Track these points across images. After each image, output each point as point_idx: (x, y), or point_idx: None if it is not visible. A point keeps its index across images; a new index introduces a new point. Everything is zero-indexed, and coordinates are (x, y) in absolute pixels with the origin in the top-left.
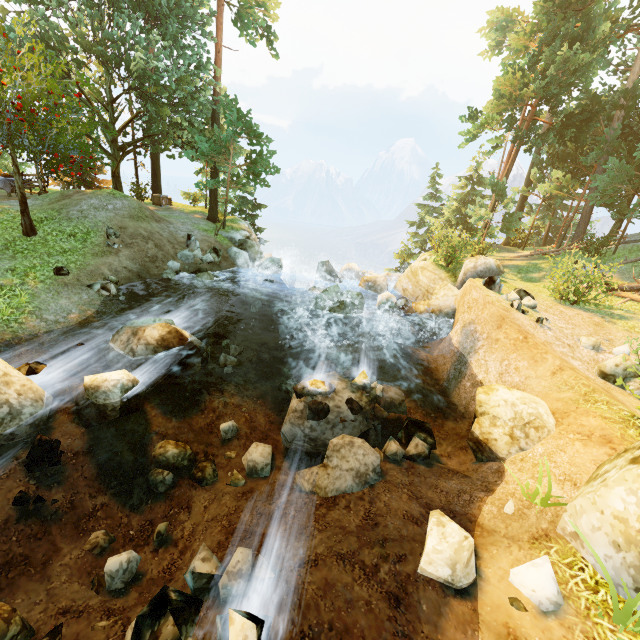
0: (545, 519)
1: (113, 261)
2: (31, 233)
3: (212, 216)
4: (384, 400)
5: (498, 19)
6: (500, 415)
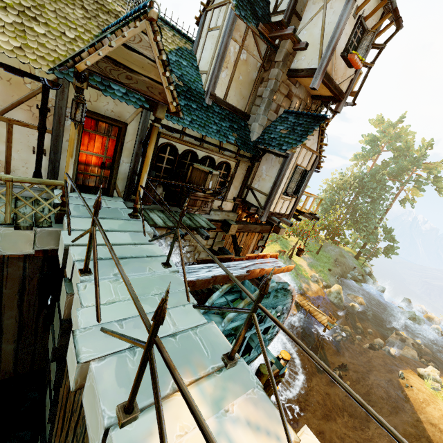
0: None
1: (337, 270)
2: (318, 254)
3: (357, 257)
4: (424, 350)
5: None
6: None
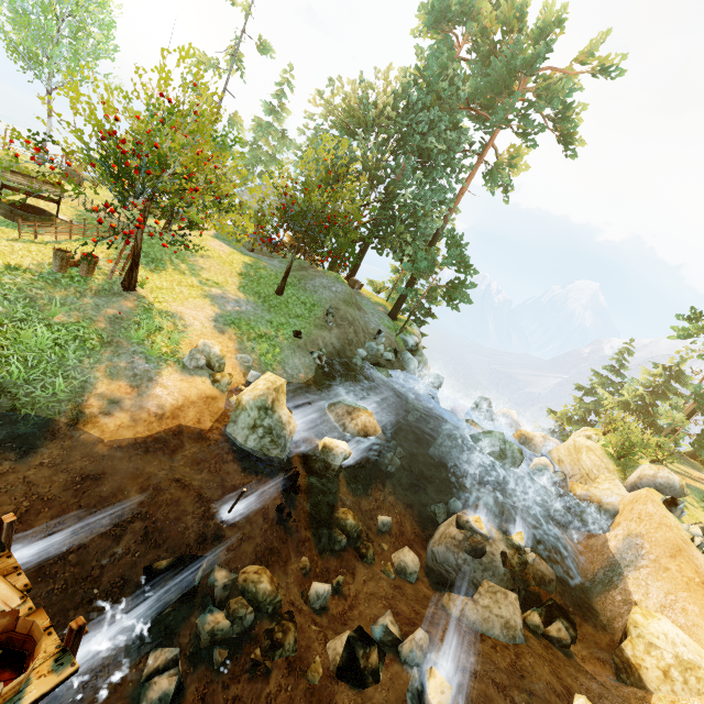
0: None
1: (326, 336)
2: (280, 293)
3: (393, 313)
4: (534, 569)
5: None
6: (657, 646)
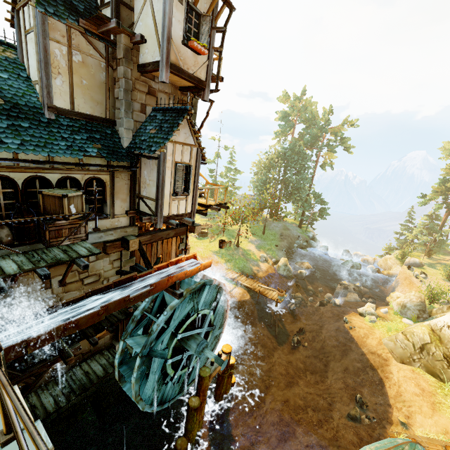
0: (391, 308)
1: (283, 243)
2: (264, 234)
3: (300, 226)
4: (363, 290)
5: (447, 147)
6: (393, 297)
